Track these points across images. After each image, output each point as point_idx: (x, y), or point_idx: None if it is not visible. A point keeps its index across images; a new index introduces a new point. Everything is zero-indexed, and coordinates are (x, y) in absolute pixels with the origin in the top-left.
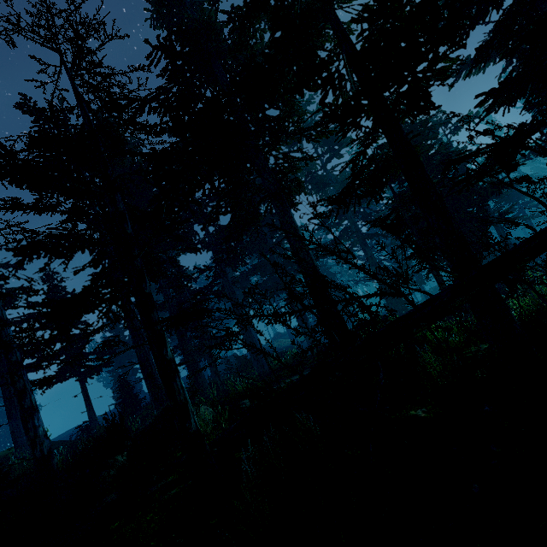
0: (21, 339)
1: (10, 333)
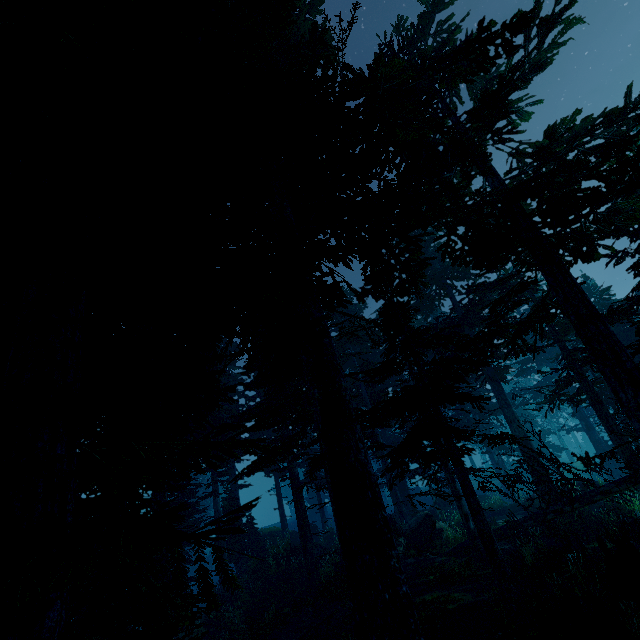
0: None
1: None
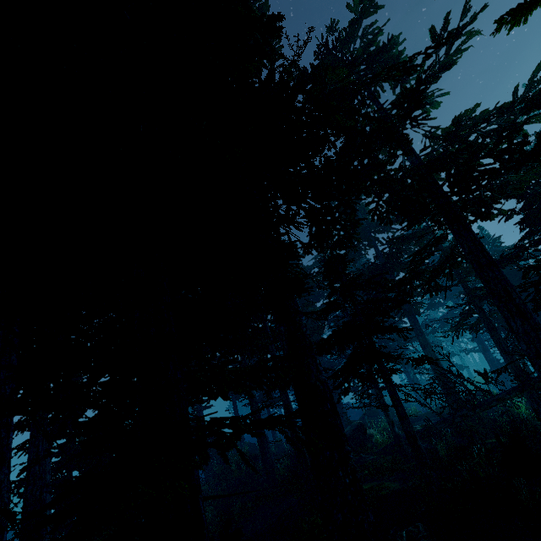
0: None
1: None
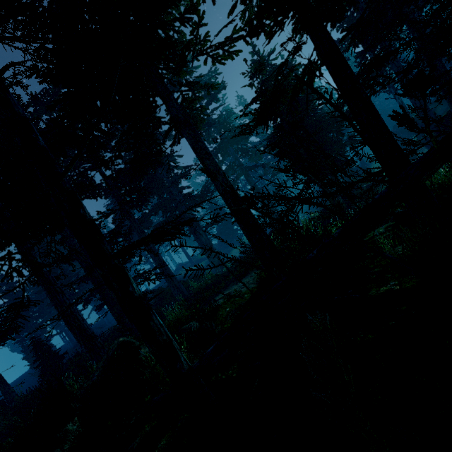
0: None
1: None
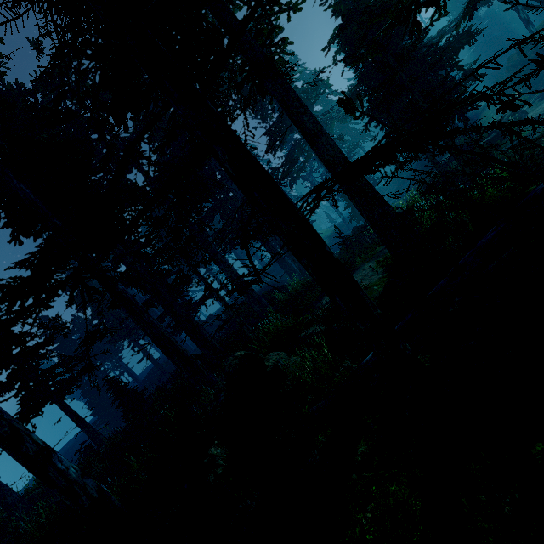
0: None
1: None
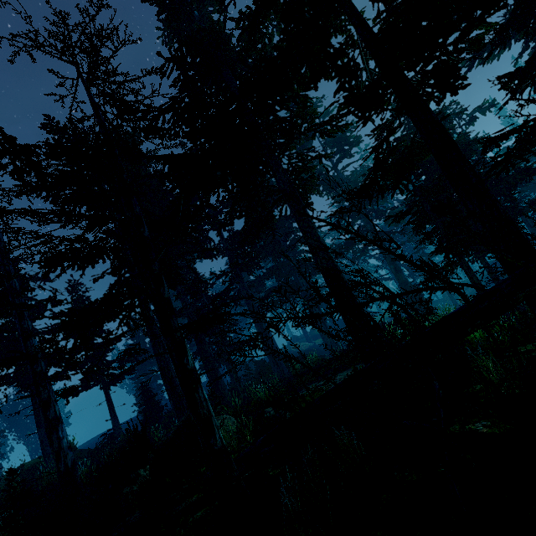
0: (44, 350)
1: (35, 344)
